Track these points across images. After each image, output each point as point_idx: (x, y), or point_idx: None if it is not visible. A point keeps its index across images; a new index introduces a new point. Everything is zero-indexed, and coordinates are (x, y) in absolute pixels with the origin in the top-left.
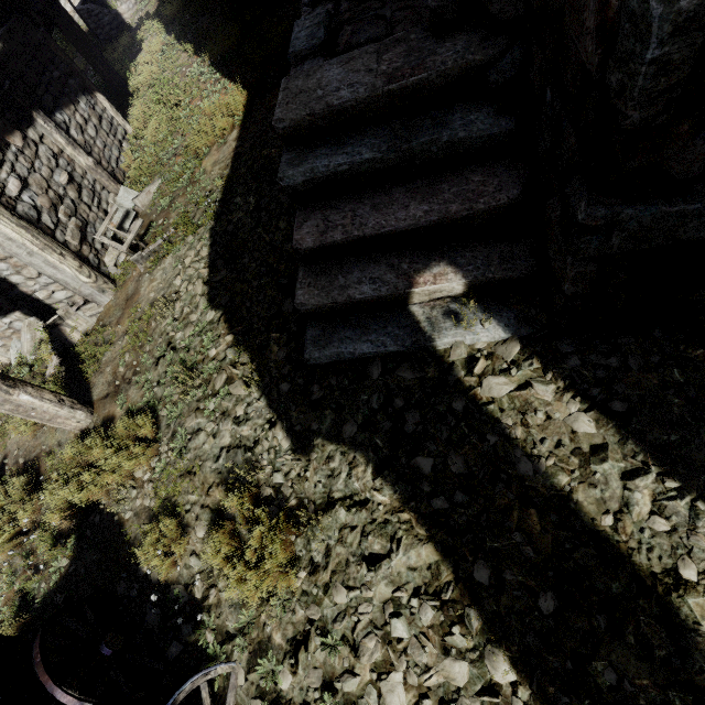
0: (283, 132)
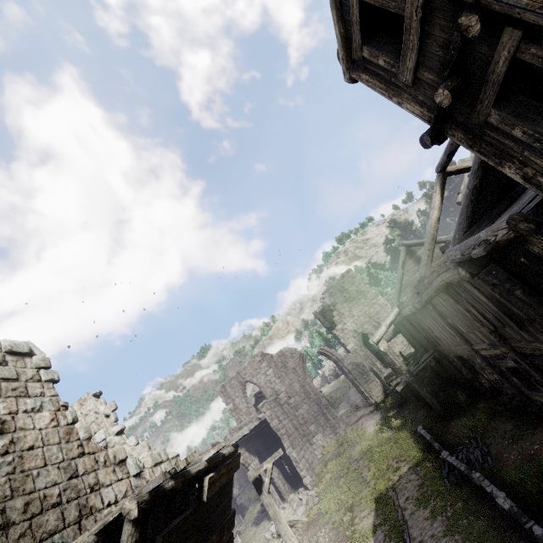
0: None
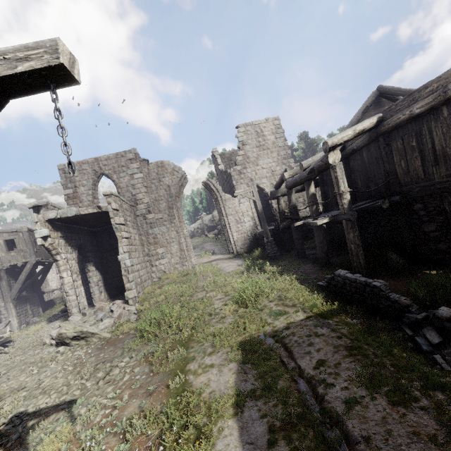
0: None
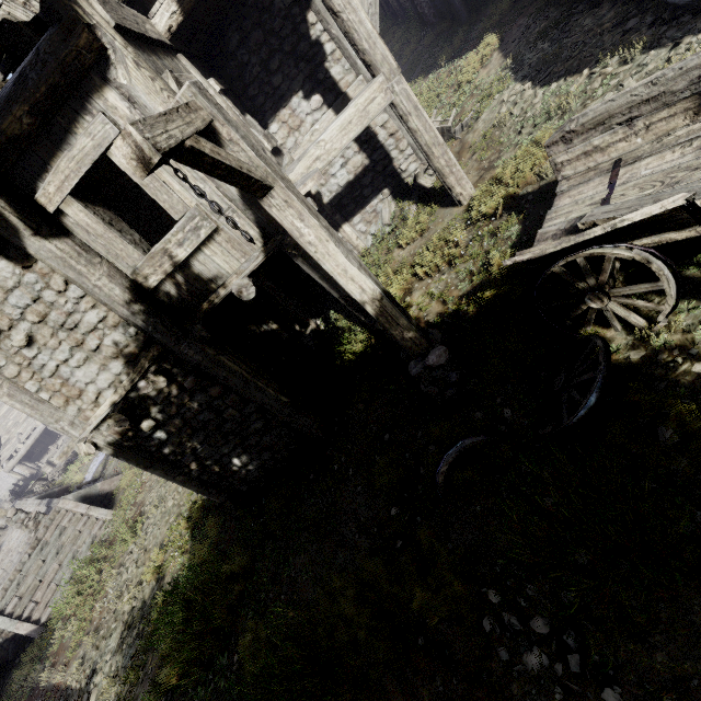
0: None
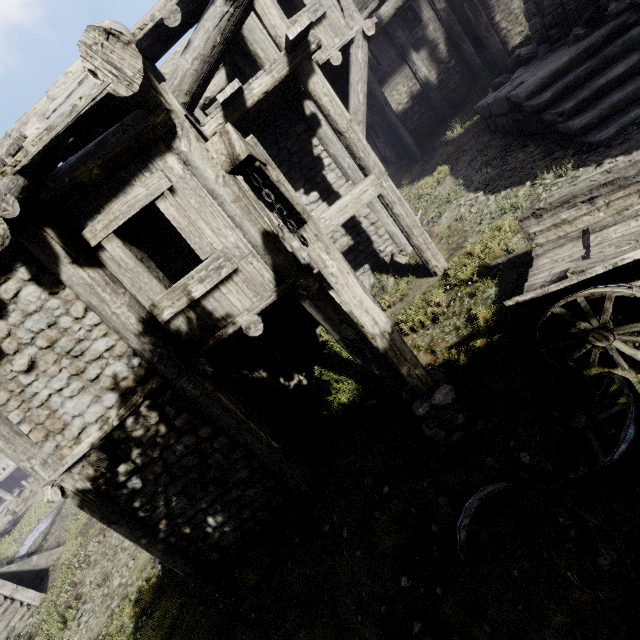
0: (529, 93)
